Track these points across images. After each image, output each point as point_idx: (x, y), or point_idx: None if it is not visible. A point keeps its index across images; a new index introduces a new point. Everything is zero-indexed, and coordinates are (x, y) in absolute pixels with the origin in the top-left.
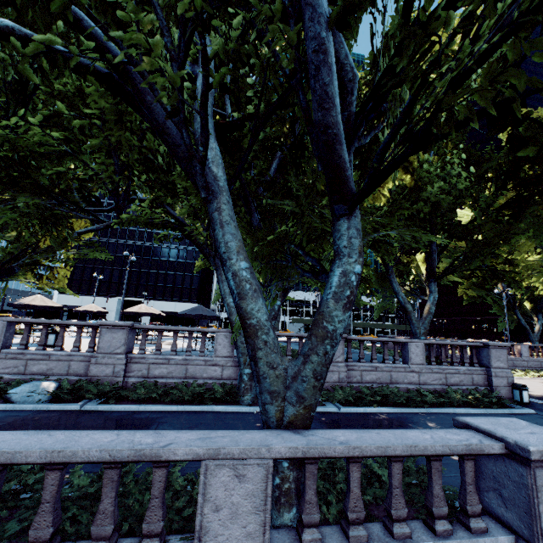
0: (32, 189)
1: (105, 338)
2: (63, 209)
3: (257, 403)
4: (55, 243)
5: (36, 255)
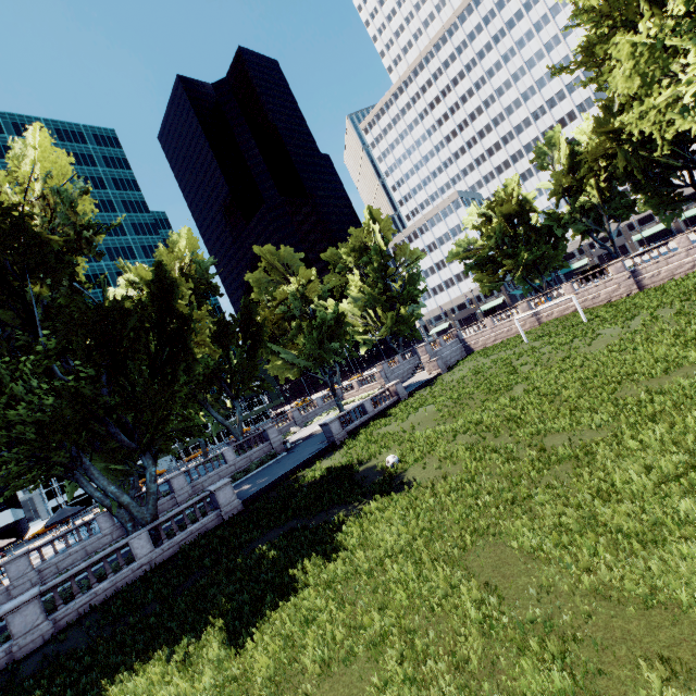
0: None
1: (12, 570)
2: None
3: None
4: None
5: None
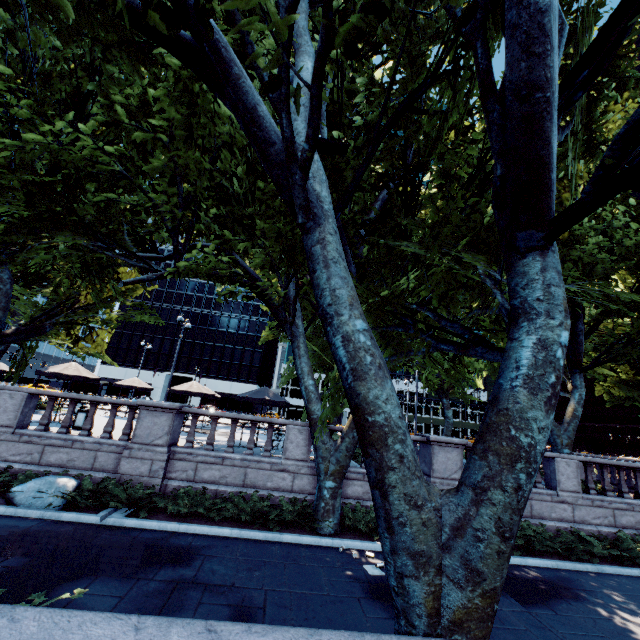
0: (77, 229)
1: (144, 424)
2: (109, 254)
3: (341, 533)
4: (97, 297)
5: (73, 312)
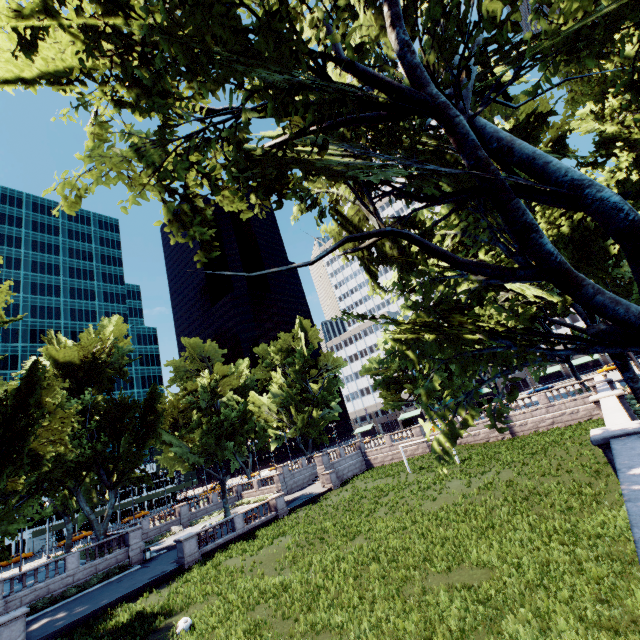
0: None
1: None
2: None
3: None
4: None
5: None
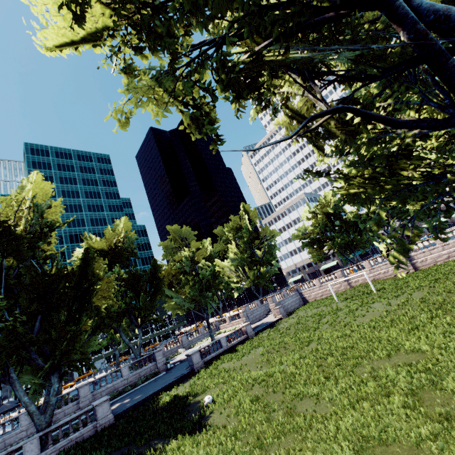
0: None
1: None
2: None
3: None
4: None
5: None
